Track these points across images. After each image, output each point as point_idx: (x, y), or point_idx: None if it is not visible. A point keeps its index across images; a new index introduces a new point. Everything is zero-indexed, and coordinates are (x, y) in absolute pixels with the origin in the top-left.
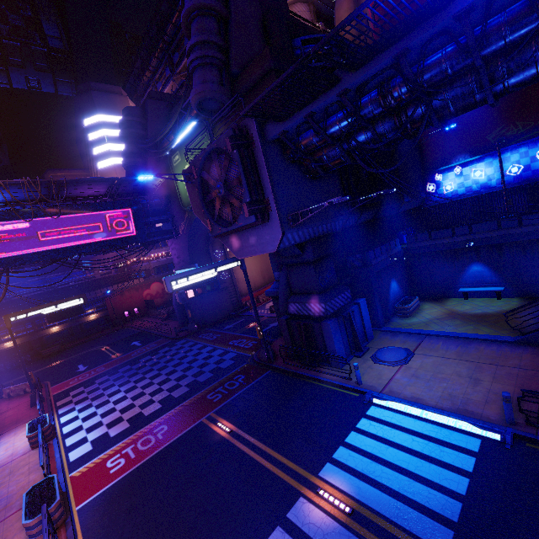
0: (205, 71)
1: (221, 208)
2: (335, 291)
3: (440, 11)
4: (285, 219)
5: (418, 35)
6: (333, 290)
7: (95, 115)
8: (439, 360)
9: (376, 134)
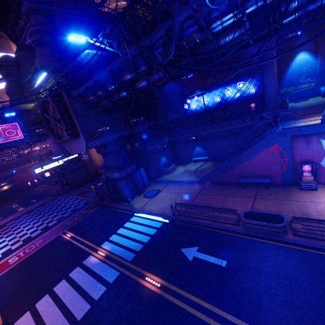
0: (42, 48)
1: (57, 129)
2: (126, 166)
3: (116, 58)
4: (88, 136)
5: (112, 66)
6: (125, 166)
7: None
8: (168, 193)
9: (120, 97)
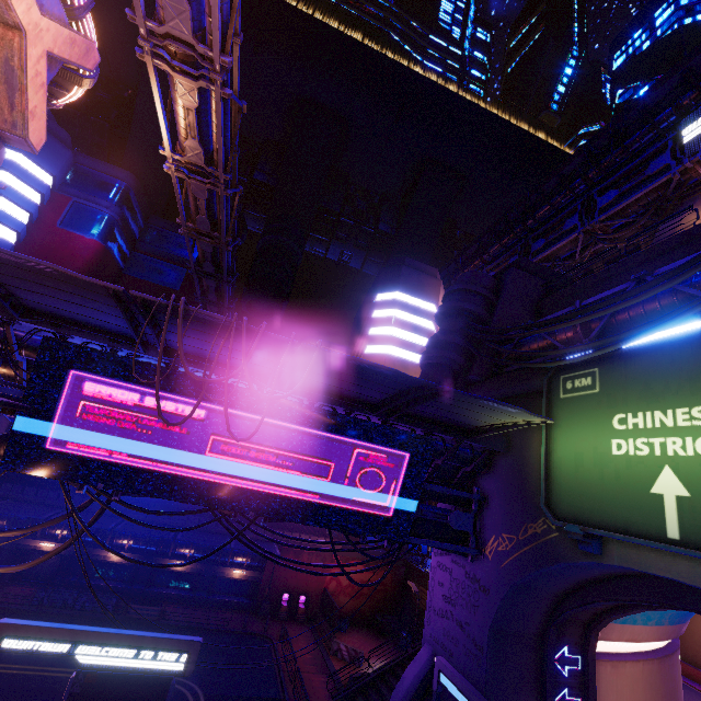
0: None
1: None
2: None
3: None
4: None
5: None
6: None
7: (393, 292)
8: None
9: None
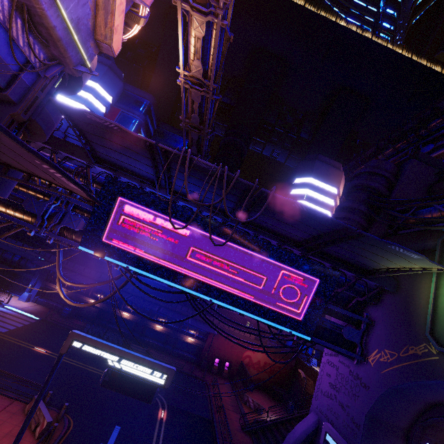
0: None
1: None
2: None
3: None
4: None
5: None
6: None
7: (307, 177)
8: None
9: None
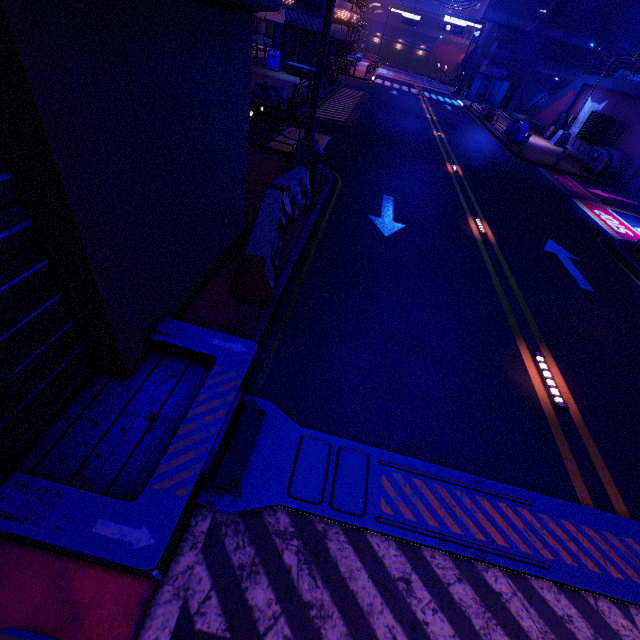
0: None
1: None
2: (498, 66)
3: None
4: (493, 2)
5: None
6: (498, 65)
7: None
8: None
9: None
